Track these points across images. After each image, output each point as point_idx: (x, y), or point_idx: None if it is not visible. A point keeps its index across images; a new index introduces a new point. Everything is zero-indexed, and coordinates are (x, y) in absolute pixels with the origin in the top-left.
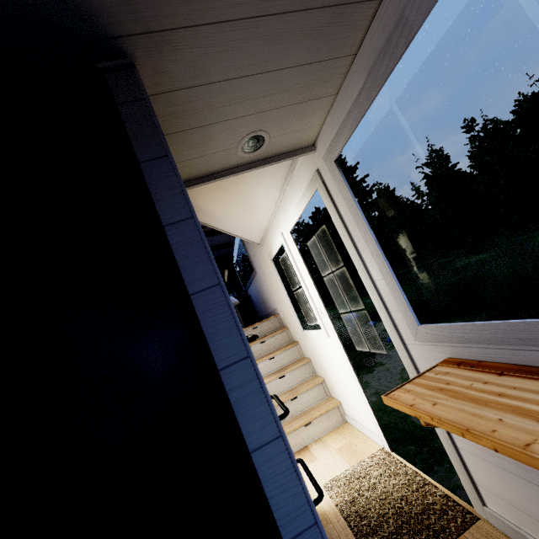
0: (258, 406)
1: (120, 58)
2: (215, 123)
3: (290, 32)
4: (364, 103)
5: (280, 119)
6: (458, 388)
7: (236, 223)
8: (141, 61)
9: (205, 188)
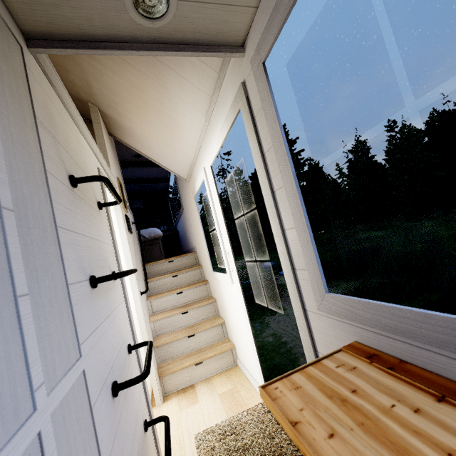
0: None
1: None
2: None
3: None
4: None
5: None
6: (371, 408)
7: (163, 152)
8: None
9: (129, 101)
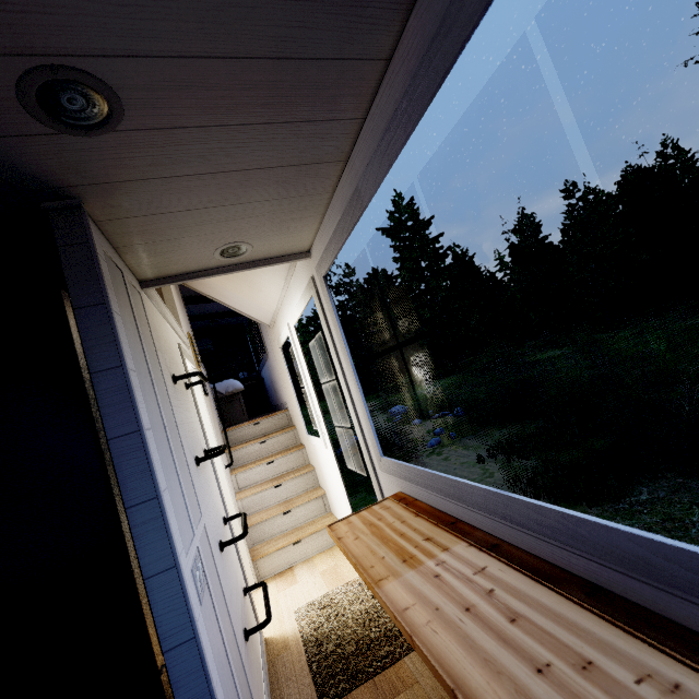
0: (158, 540)
1: (67, 199)
2: (183, 237)
3: (253, 180)
4: (339, 239)
5: (261, 233)
6: (383, 525)
7: (240, 300)
8: (90, 200)
9: None
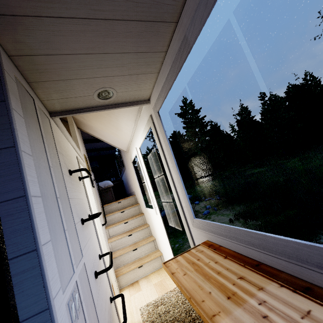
0: (34, 286)
1: None
2: (72, 79)
3: (116, 32)
4: (170, 81)
5: (122, 82)
6: (201, 264)
7: (111, 137)
8: (0, 32)
9: (90, 114)
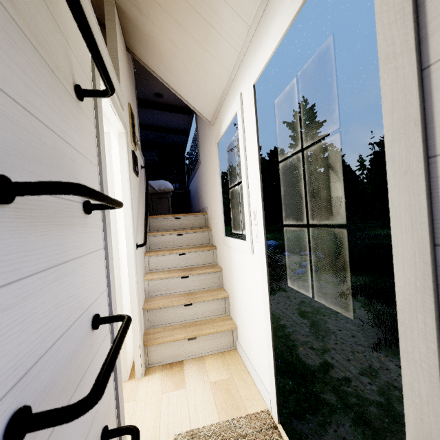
0: None
1: None
2: None
3: None
4: None
5: None
6: None
7: (188, 77)
8: None
9: None
